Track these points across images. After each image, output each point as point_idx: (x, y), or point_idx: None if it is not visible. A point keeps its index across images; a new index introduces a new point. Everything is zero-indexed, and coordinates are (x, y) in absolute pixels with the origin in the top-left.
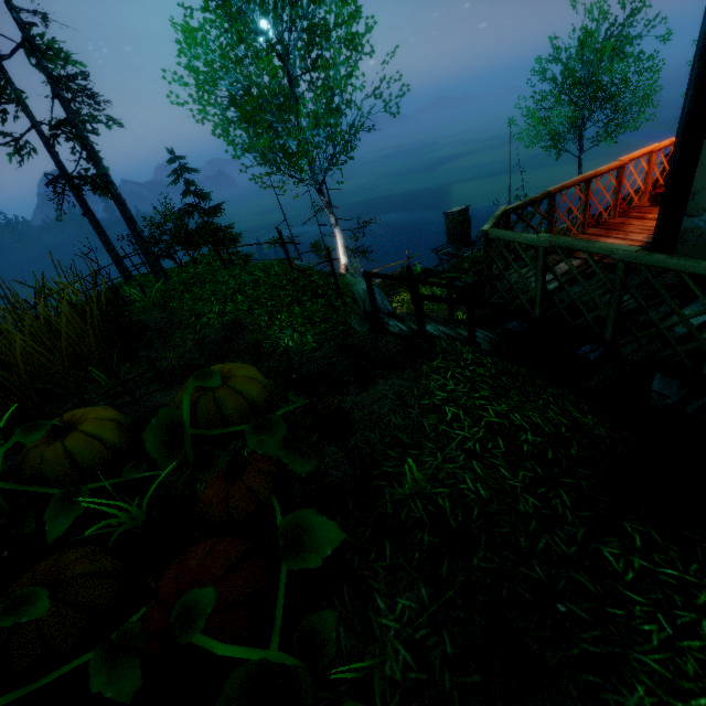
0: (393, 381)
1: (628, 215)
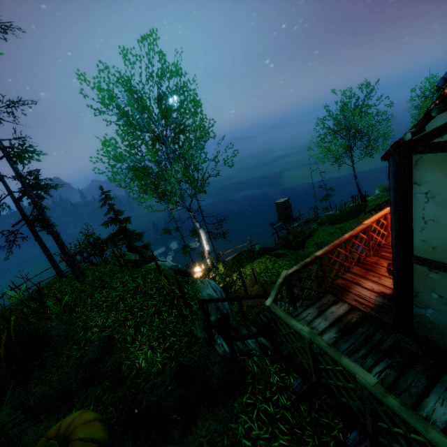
0: (209, 423)
1: (379, 254)
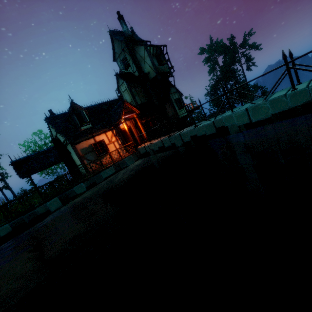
0: None
1: None
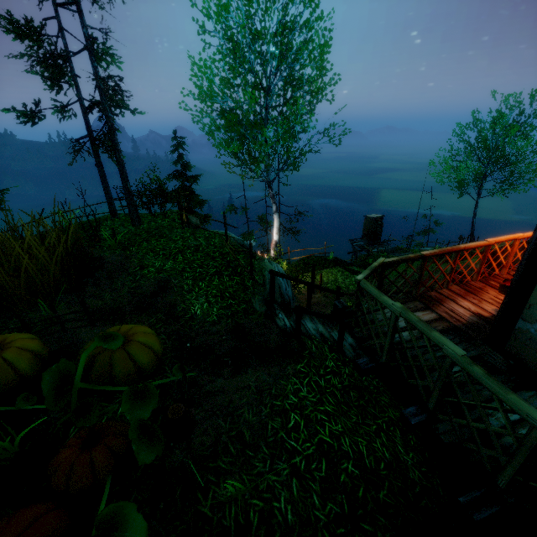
0: (260, 373)
1: (487, 282)
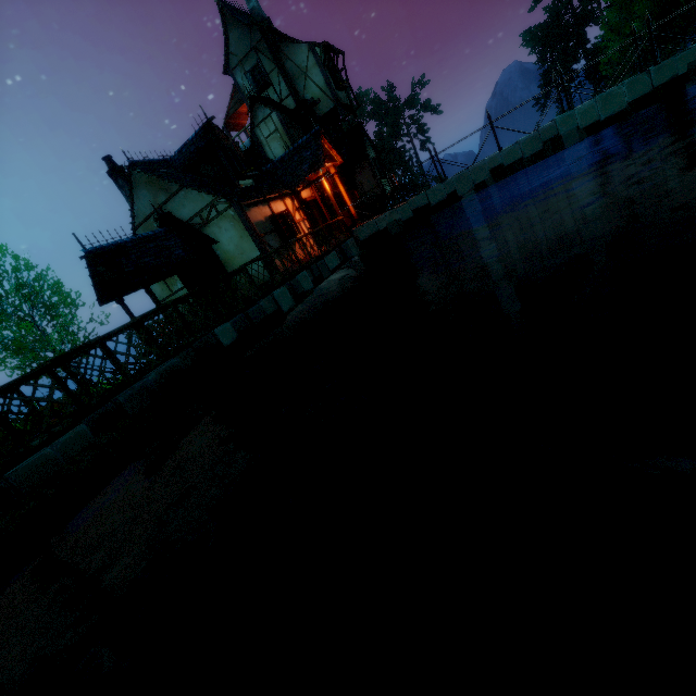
0: None
1: None
